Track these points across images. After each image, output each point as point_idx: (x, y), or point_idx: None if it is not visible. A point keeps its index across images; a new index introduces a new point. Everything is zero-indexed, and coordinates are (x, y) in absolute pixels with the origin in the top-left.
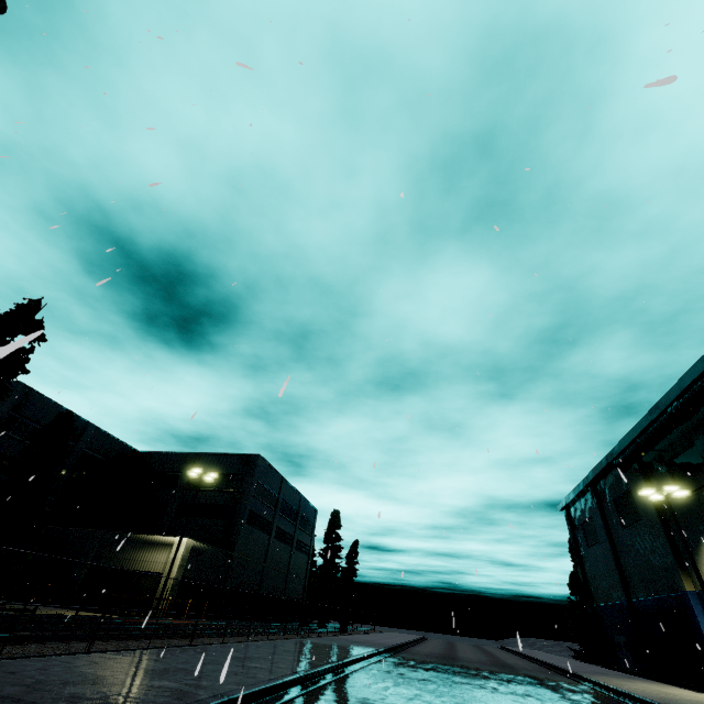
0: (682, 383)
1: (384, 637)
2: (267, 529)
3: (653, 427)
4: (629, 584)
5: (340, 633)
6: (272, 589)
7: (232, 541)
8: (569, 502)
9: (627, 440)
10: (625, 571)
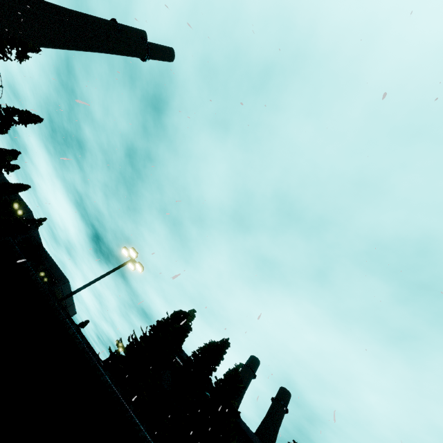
0: None
1: None
2: None
3: None
4: None
5: None
6: None
7: None
8: None
9: None
10: None
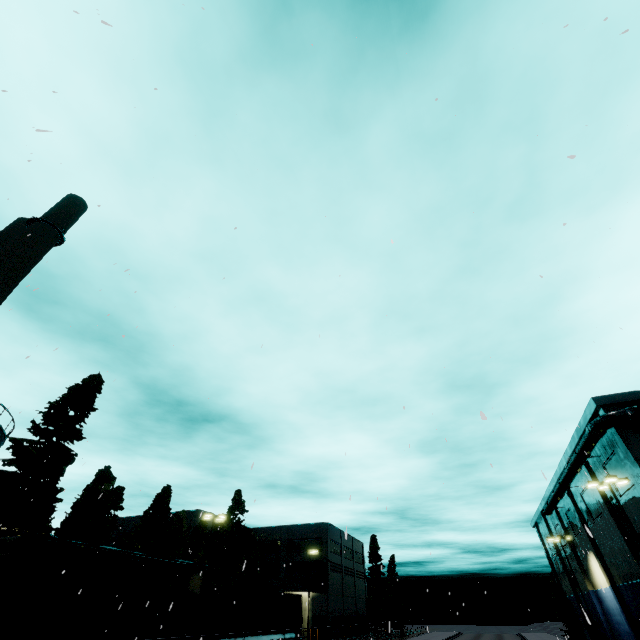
0: (554, 478)
1: (430, 637)
2: (340, 570)
3: (550, 498)
4: (574, 583)
5: (402, 637)
6: (349, 611)
7: (326, 585)
8: (534, 523)
9: (546, 497)
10: (570, 575)
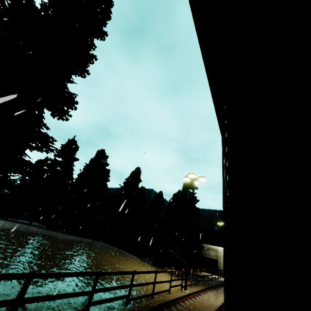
0: None
1: None
2: None
3: None
4: None
5: None
6: None
7: None
8: None
9: None
10: None
